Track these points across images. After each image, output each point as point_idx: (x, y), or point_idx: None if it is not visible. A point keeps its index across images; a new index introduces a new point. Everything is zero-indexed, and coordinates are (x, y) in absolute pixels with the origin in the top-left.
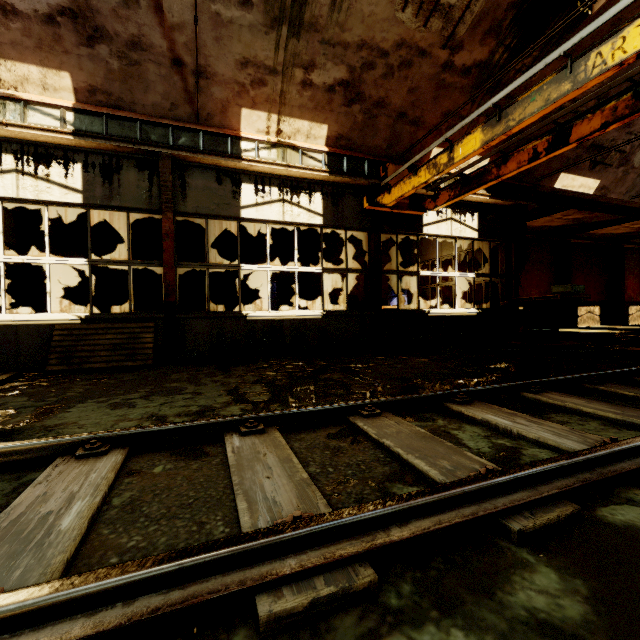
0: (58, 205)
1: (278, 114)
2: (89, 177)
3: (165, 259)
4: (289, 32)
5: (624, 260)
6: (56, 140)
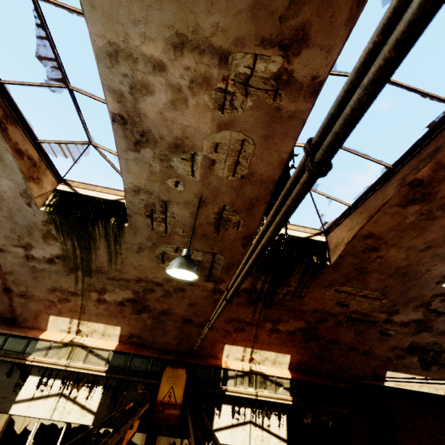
0: None
1: (79, 319)
2: None
3: None
4: (84, 274)
5: None
6: None
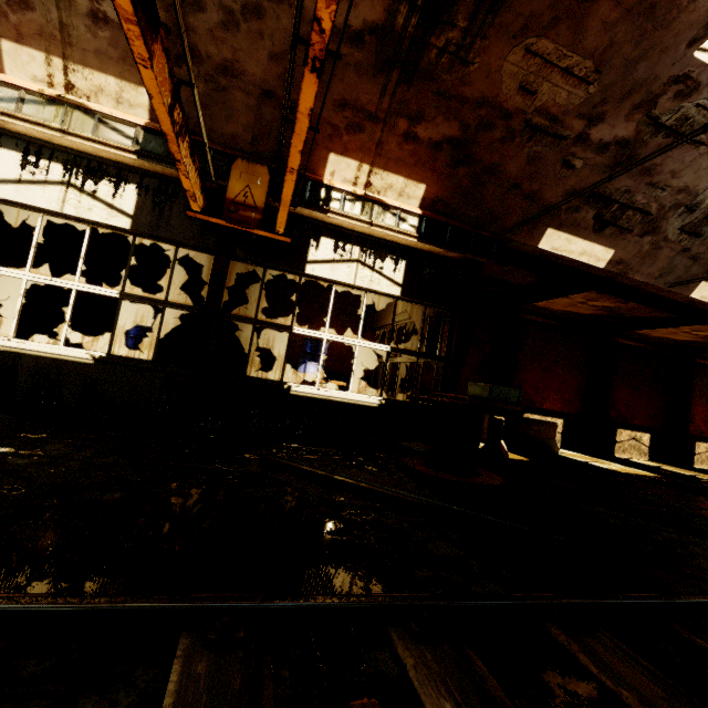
0: None
1: (63, 58)
2: None
3: None
4: None
5: (693, 379)
6: None
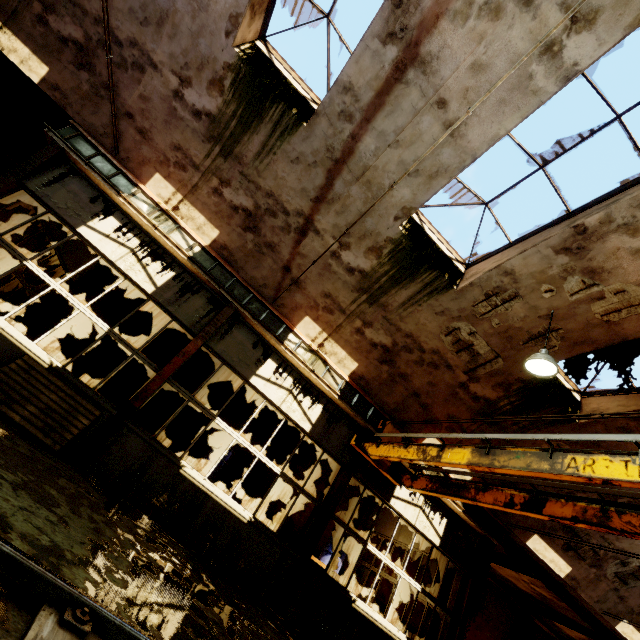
0: (133, 283)
1: (329, 335)
2: (172, 283)
3: (165, 369)
4: (367, 299)
5: None
6: (175, 253)
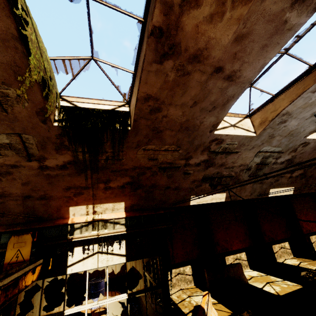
0: None
1: None
2: None
3: None
4: None
5: (292, 206)
6: None
